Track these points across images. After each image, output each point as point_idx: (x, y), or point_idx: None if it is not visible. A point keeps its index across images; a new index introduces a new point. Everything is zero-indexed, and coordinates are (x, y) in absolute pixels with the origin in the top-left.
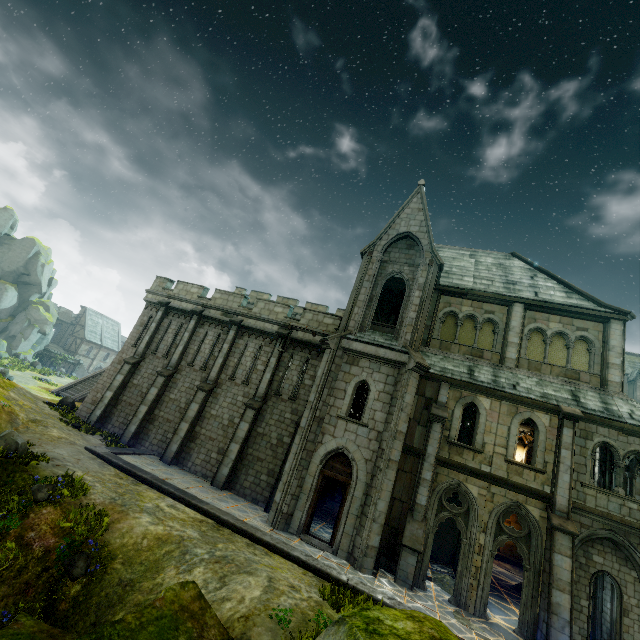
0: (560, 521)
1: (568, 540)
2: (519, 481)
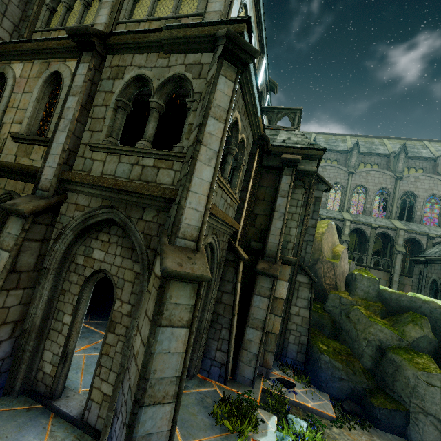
0: (24, 201)
1: (20, 226)
2: (25, 164)
